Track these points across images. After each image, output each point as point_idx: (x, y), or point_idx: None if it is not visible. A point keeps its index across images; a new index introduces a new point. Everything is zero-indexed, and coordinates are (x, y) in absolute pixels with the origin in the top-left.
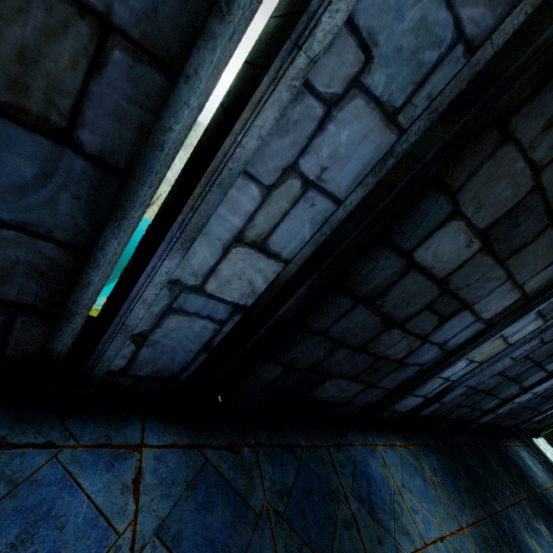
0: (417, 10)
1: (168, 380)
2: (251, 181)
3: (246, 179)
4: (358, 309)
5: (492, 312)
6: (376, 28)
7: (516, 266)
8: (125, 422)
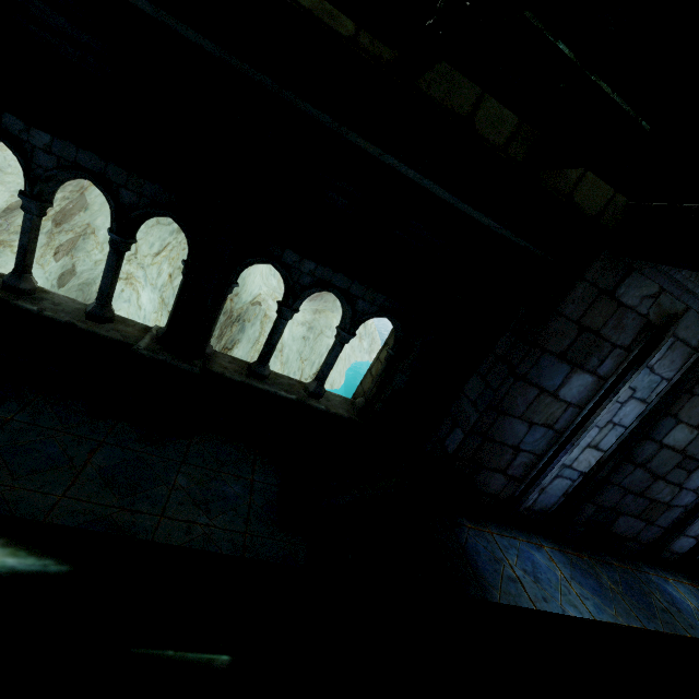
0: (648, 379)
1: (543, 513)
2: (596, 427)
3: (594, 427)
4: (637, 470)
5: None
6: (636, 385)
7: None
8: (530, 535)
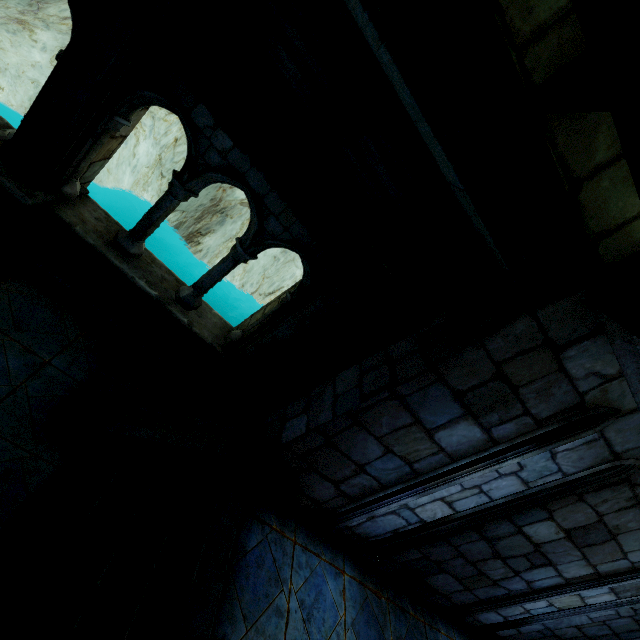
0: (544, 463)
1: (363, 538)
2: (460, 485)
3: (458, 484)
4: (481, 542)
5: (571, 574)
6: (527, 464)
7: (589, 553)
8: (338, 554)
